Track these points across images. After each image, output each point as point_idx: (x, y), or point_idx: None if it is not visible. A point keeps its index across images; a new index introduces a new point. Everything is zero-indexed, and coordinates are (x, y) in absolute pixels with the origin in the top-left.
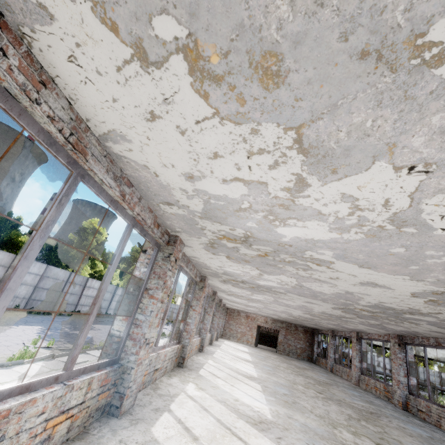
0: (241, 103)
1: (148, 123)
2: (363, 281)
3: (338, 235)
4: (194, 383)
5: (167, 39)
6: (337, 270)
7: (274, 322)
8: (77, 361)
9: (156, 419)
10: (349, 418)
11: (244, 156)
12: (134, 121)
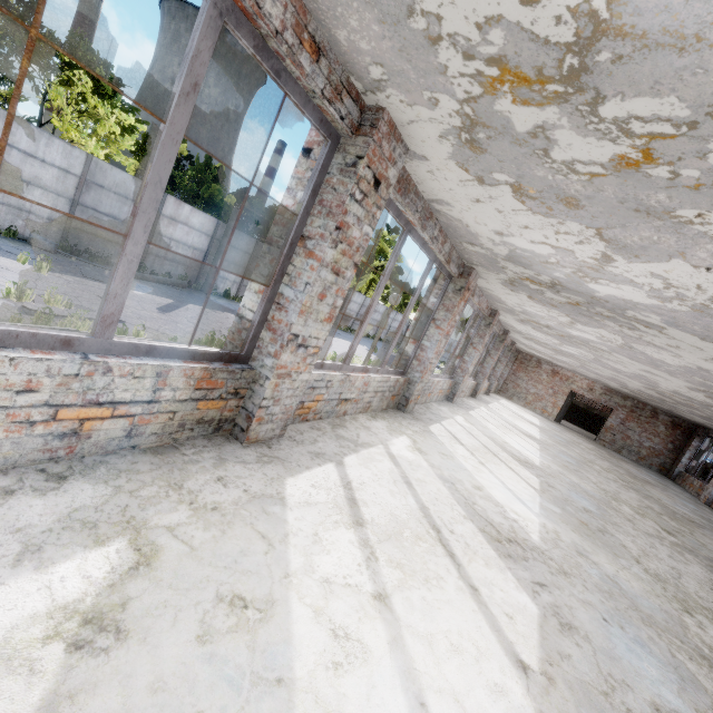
0: None
1: None
2: None
3: None
4: (411, 438)
5: None
6: None
7: (607, 393)
8: None
9: (307, 468)
10: None
11: None
12: None
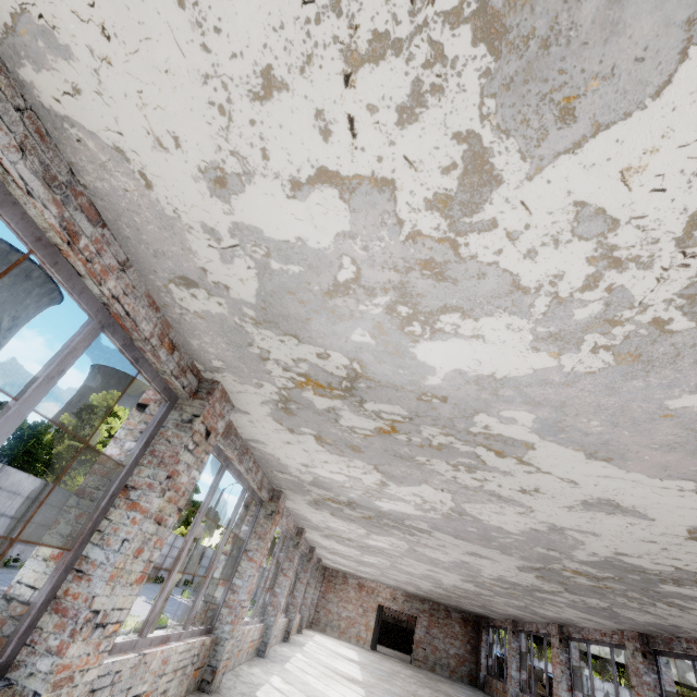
0: None
1: None
2: (591, 497)
3: (553, 359)
4: None
5: None
6: (538, 469)
7: (408, 599)
8: None
9: None
10: None
11: (336, 74)
12: None
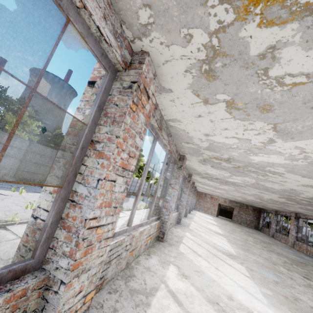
0: (247, 116)
1: (195, 118)
2: (304, 184)
3: (290, 162)
4: (189, 232)
5: (220, 99)
6: (286, 177)
7: (230, 202)
8: (121, 216)
9: (179, 245)
10: (284, 262)
11: (242, 130)
12: (188, 117)
